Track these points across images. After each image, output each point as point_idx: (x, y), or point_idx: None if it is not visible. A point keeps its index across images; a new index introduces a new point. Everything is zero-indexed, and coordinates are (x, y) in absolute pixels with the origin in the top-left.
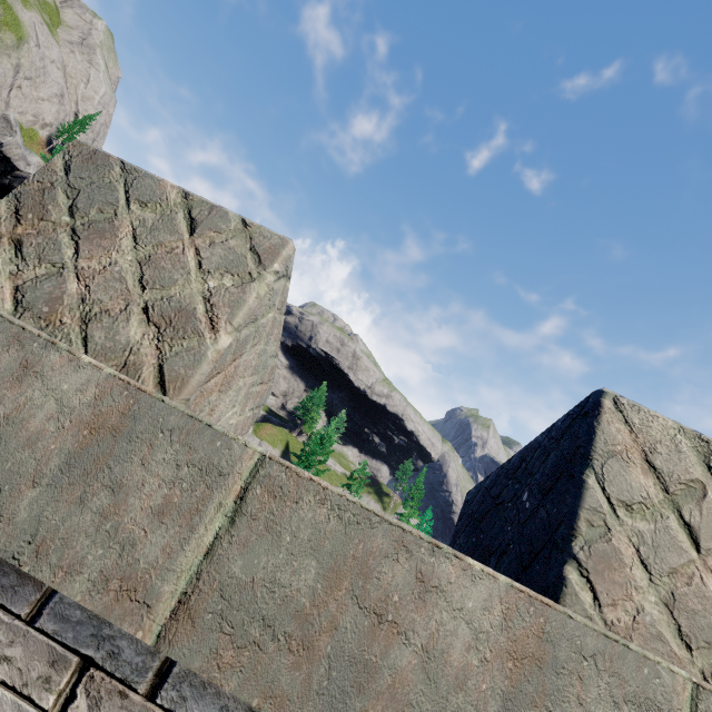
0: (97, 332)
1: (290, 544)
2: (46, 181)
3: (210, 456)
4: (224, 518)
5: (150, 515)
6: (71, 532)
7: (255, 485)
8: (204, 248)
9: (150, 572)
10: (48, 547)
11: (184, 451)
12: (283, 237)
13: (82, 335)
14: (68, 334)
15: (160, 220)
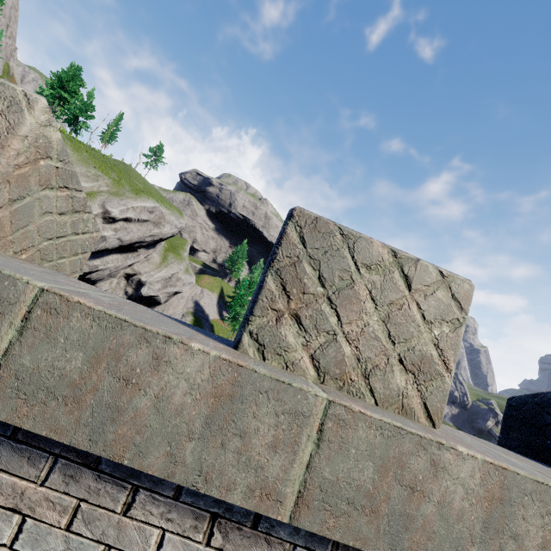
0: (376, 384)
1: None
2: (292, 256)
3: None
4: None
5: (538, 550)
6: None
7: None
8: (421, 302)
9: None
10: None
11: (541, 505)
12: (469, 282)
13: (368, 388)
14: (359, 388)
15: (384, 281)
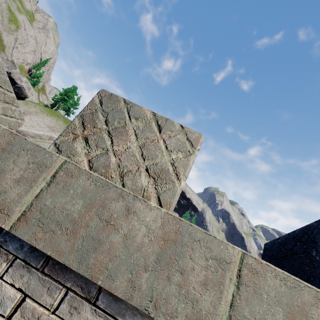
0: (127, 181)
1: (267, 299)
2: (93, 109)
3: (220, 253)
4: (233, 286)
5: (200, 285)
6: (167, 295)
7: (243, 268)
8: (166, 139)
9: (208, 316)
10: (159, 303)
11: (207, 251)
12: (199, 133)
13: (121, 183)
14: (115, 182)
15: (145, 126)
